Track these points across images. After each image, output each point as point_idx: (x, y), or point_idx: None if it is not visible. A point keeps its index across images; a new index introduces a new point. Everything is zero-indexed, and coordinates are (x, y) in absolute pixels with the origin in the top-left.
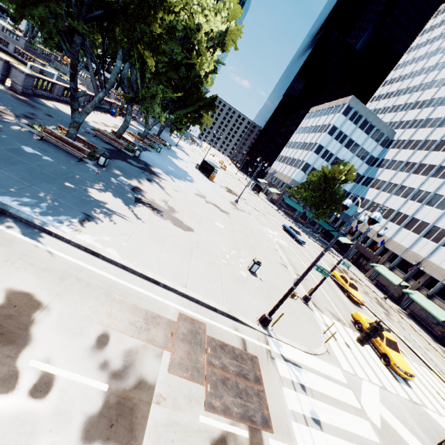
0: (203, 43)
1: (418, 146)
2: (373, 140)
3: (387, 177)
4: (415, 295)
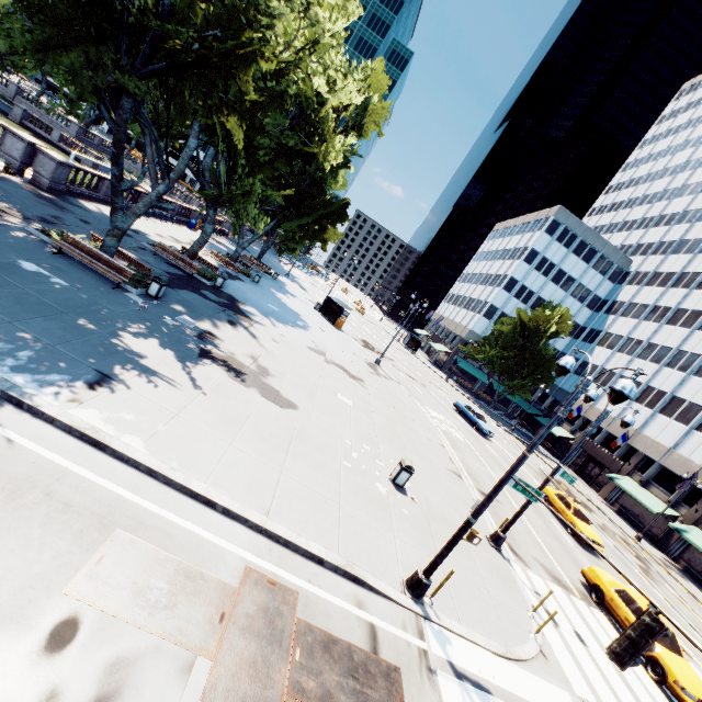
0: (329, 123)
1: (670, 281)
2: (596, 272)
3: (624, 329)
4: (692, 533)
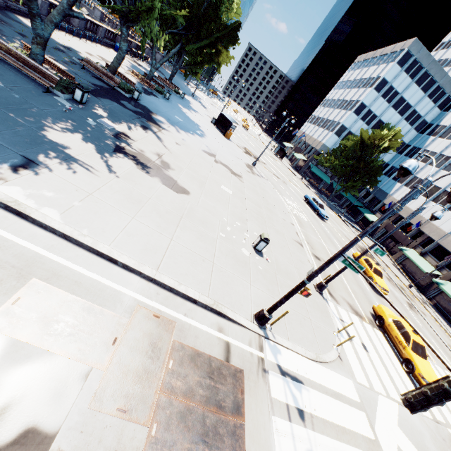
0: None
1: None
2: (429, 100)
3: (439, 148)
4: (446, 286)
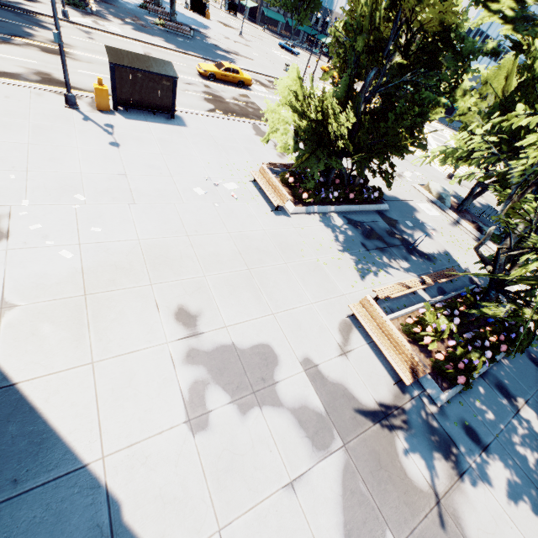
0: None
1: None
2: None
3: None
4: None
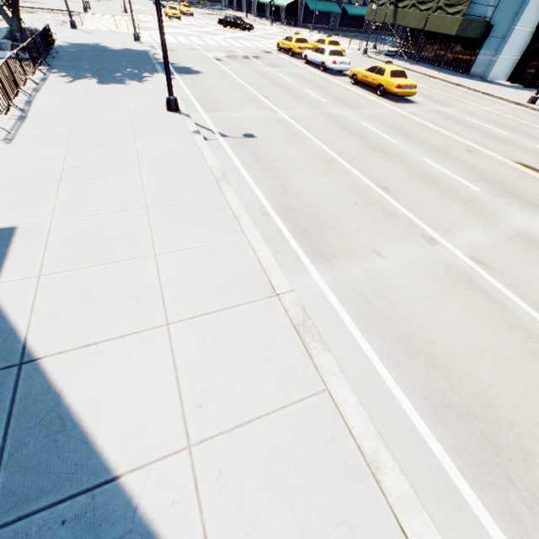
0: None
1: None
2: None
3: None
4: None
